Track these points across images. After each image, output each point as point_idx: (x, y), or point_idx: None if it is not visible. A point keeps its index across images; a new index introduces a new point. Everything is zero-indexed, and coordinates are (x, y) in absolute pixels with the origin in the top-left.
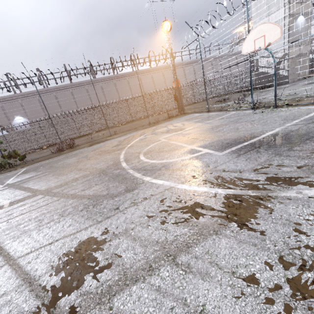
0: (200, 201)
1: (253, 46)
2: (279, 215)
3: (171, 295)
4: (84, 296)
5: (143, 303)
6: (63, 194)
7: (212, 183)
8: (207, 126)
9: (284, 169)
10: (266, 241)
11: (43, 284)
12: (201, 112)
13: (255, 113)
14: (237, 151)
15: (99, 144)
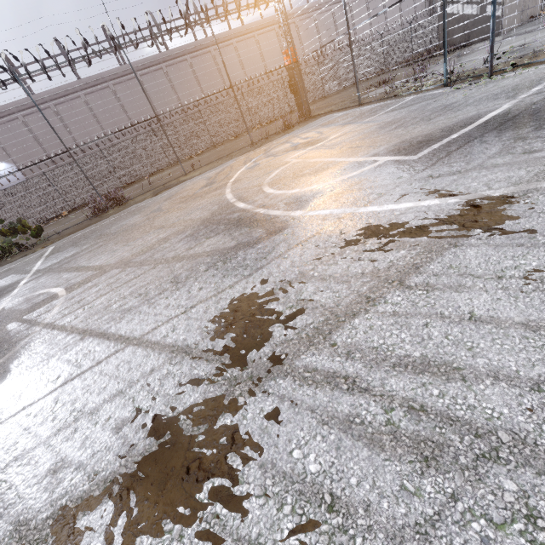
0: (409, 220)
1: None
2: None
3: (417, 314)
4: (282, 344)
5: (379, 330)
6: (156, 260)
7: (417, 196)
8: (369, 127)
9: (537, 154)
10: (537, 237)
11: (208, 349)
12: (345, 108)
13: (454, 90)
14: (444, 148)
15: (172, 190)
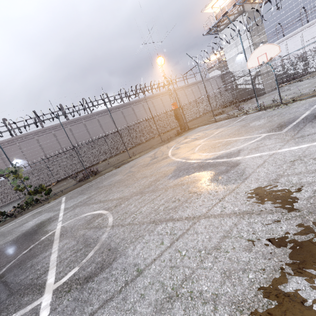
0: (315, 149)
1: (257, 62)
2: None
3: None
4: (311, 198)
5: None
6: (163, 188)
7: (306, 142)
8: (235, 127)
9: None
10: None
11: (263, 209)
12: (208, 124)
13: (268, 111)
14: (296, 127)
15: (129, 164)
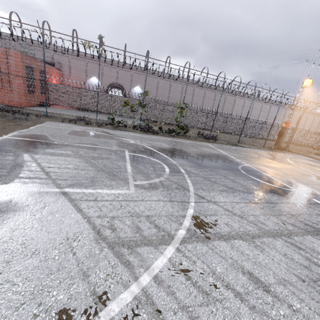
0: None
1: None
2: None
3: None
4: None
5: None
6: (318, 182)
7: None
8: None
9: None
10: None
11: None
12: (311, 157)
13: None
14: None
15: (248, 149)
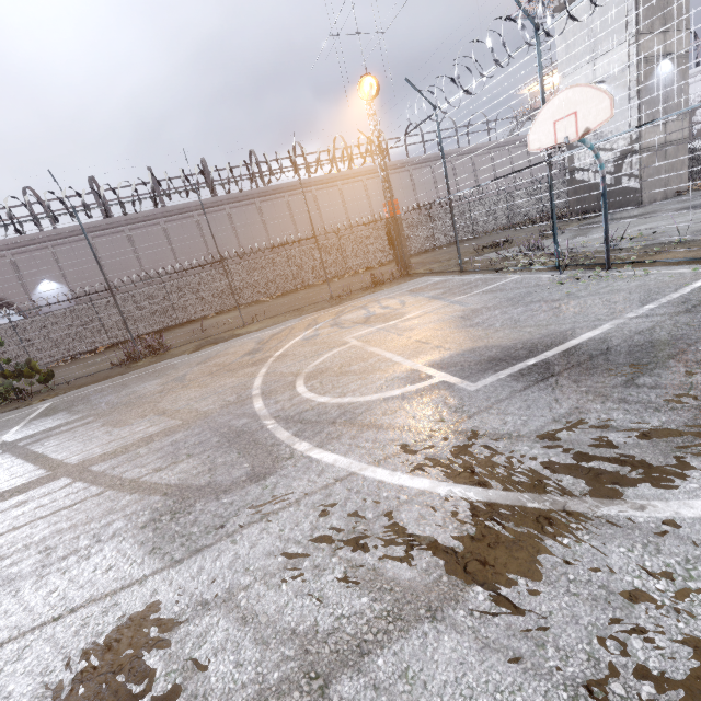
0: (409, 519)
1: (553, 135)
2: (585, 572)
3: None
4: None
5: None
6: (113, 478)
7: (443, 468)
8: (453, 311)
9: (612, 436)
10: (547, 648)
11: None
12: (445, 272)
13: (563, 280)
14: (510, 383)
15: (215, 348)
